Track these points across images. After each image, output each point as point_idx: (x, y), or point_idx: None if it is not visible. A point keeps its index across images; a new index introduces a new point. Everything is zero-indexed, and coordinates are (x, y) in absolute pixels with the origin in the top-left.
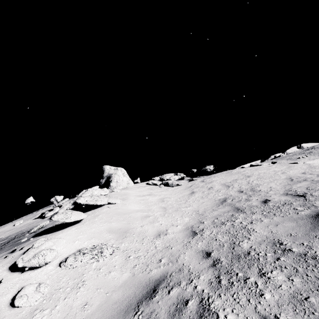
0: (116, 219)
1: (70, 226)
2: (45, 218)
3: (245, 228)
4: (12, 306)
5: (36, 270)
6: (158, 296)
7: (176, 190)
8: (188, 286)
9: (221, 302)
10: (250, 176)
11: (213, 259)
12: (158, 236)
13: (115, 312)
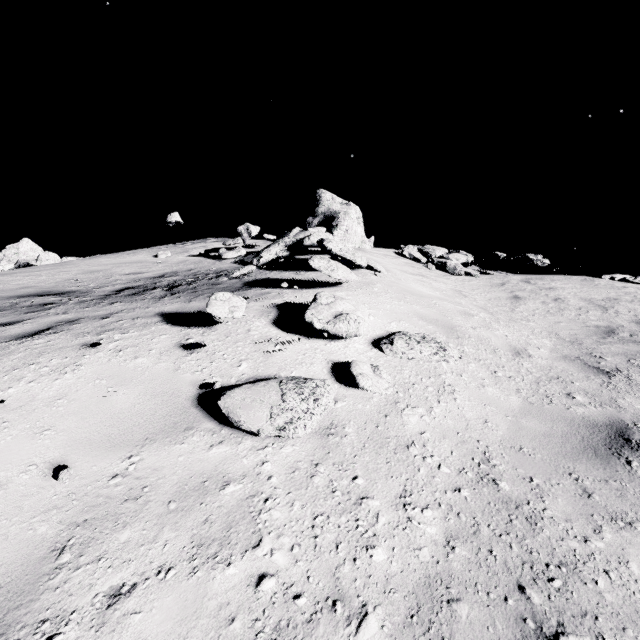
0: (414, 301)
1: (319, 286)
2: (220, 259)
3: None
4: (344, 385)
5: (332, 342)
6: None
7: (471, 284)
8: None
9: None
10: None
11: None
12: (518, 355)
13: (570, 450)
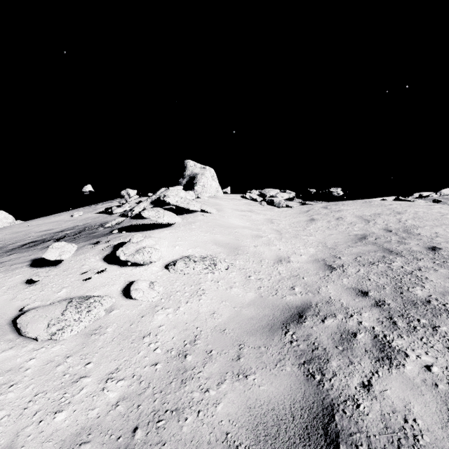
0: (219, 231)
1: (158, 228)
2: (112, 214)
3: (412, 274)
4: (126, 298)
5: (137, 267)
6: (309, 322)
7: (286, 213)
8: (348, 320)
9: (406, 343)
10: (402, 213)
11: (374, 300)
12: (279, 262)
13: (256, 327)
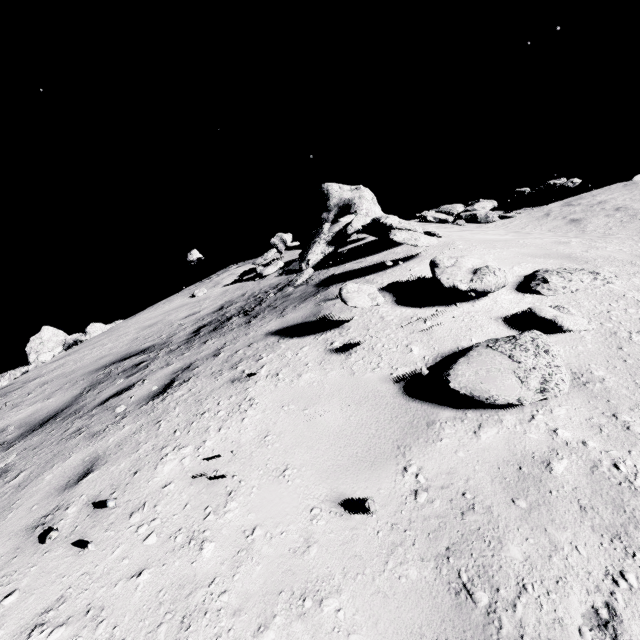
0: (506, 245)
1: (397, 263)
2: (260, 278)
3: None
4: None
5: (476, 302)
6: None
7: (514, 224)
8: None
9: None
10: None
11: None
12: None
13: None
